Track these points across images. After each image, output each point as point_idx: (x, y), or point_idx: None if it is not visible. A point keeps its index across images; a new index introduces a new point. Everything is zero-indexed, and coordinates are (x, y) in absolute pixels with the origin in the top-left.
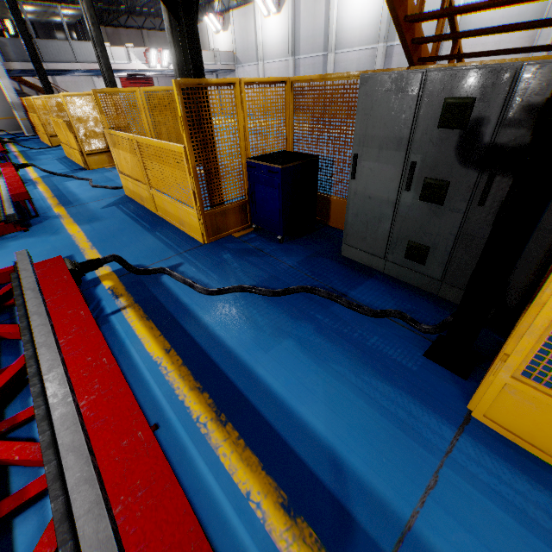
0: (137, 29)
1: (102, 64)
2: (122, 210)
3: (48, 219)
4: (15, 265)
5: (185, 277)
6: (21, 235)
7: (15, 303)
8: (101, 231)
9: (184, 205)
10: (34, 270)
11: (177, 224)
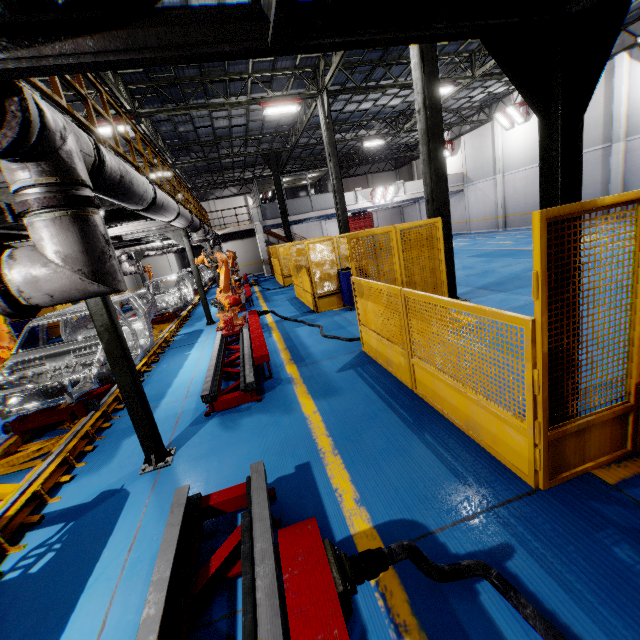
0: (363, 175)
1: (338, 209)
2: (363, 377)
3: (281, 383)
4: (247, 486)
5: (543, 610)
6: (254, 406)
7: (238, 573)
8: (342, 416)
9: (489, 404)
10: (270, 520)
11: (459, 423)
